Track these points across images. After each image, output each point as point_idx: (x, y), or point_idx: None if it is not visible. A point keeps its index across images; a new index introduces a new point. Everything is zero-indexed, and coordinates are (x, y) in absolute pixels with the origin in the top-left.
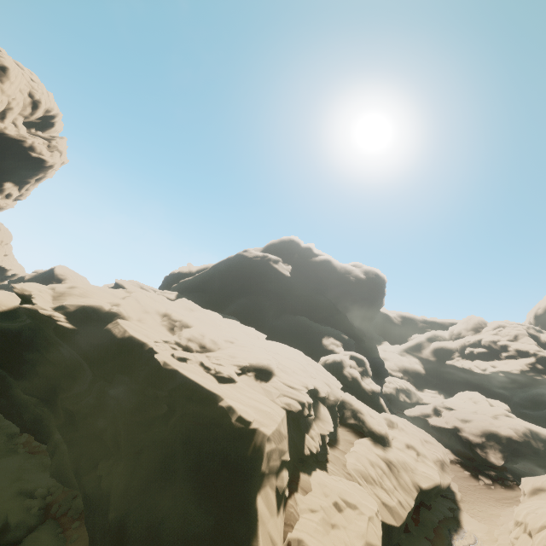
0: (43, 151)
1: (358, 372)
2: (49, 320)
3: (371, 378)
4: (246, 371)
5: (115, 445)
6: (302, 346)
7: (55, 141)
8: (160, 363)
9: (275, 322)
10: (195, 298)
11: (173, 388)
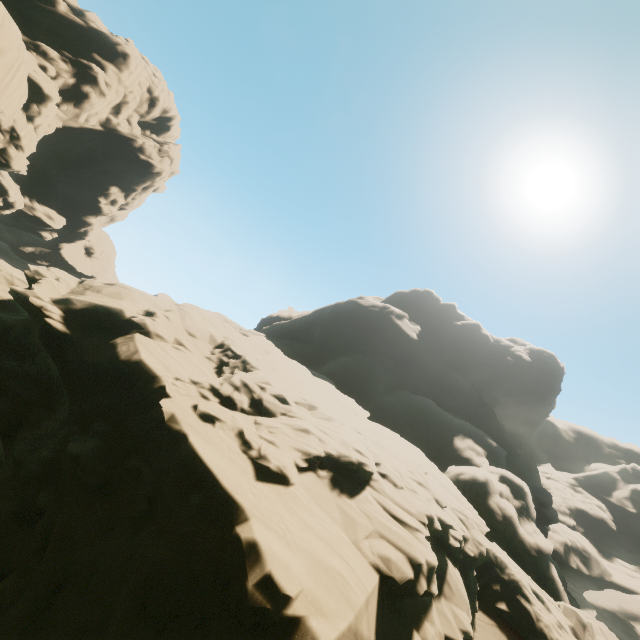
0: (153, 155)
1: (514, 507)
2: (39, 314)
3: (534, 522)
4: (318, 466)
5: (41, 551)
6: (421, 442)
7: (167, 145)
8: (164, 414)
9: (385, 397)
10: (286, 346)
11: (167, 468)
